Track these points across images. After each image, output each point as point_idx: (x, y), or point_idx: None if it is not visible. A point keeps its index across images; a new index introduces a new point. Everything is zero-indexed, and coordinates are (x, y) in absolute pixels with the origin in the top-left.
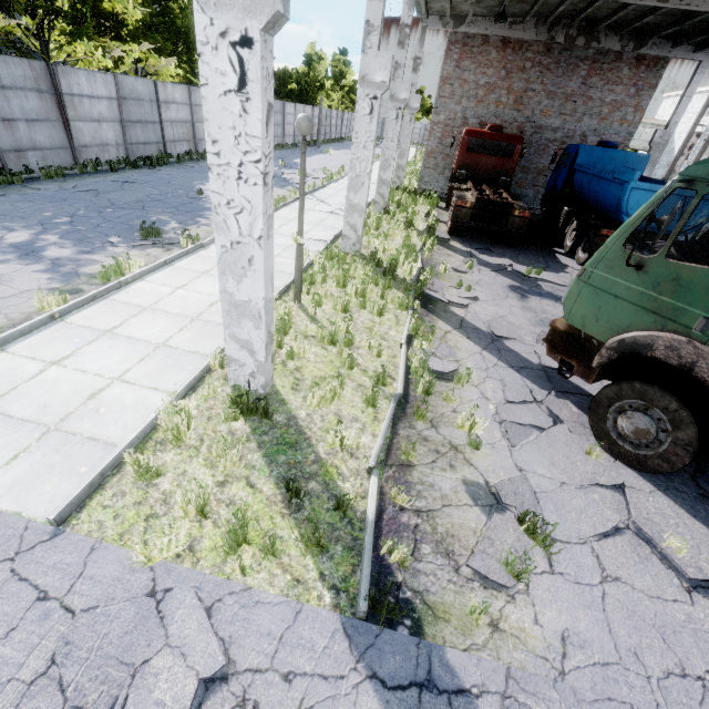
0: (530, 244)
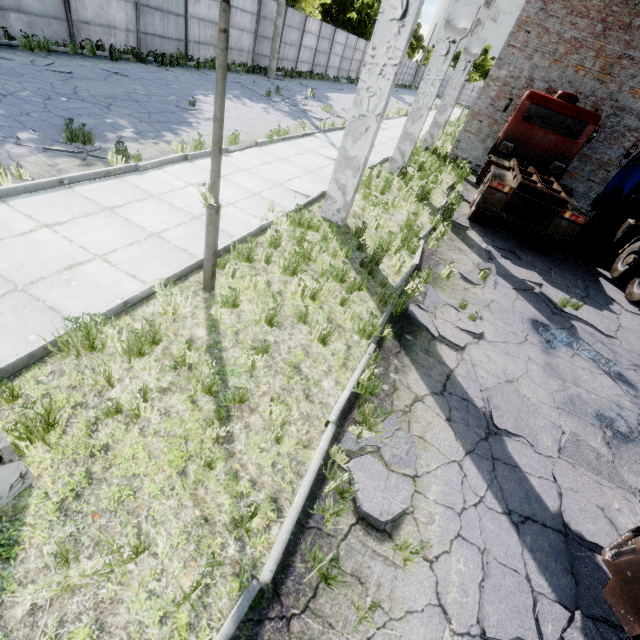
0: (568, 255)
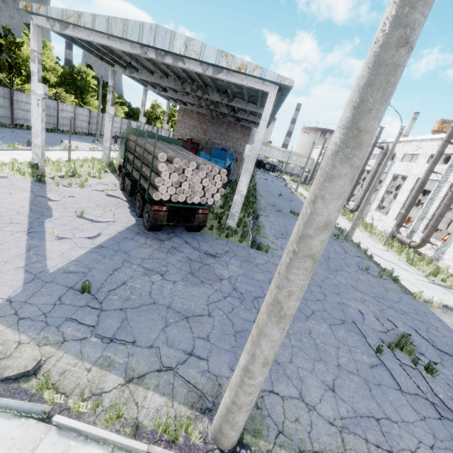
0: None
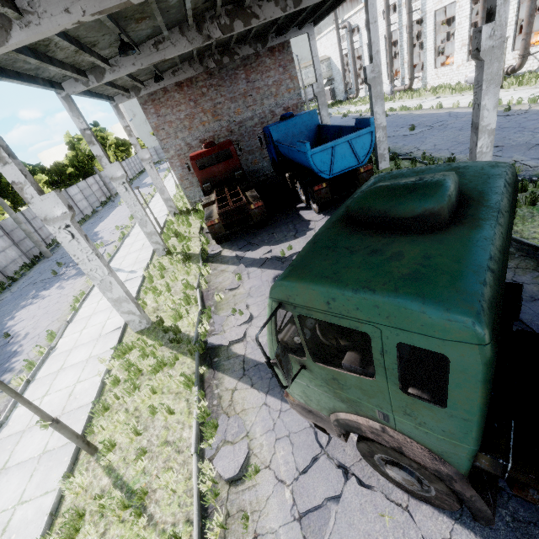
0: (279, 213)
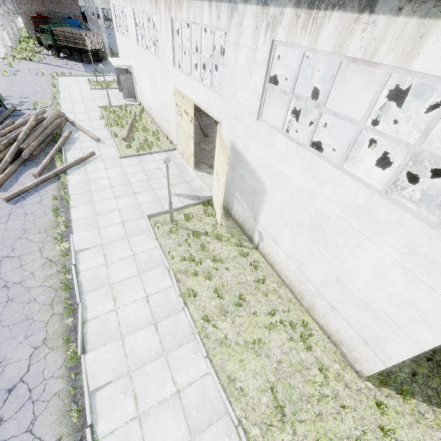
0: None
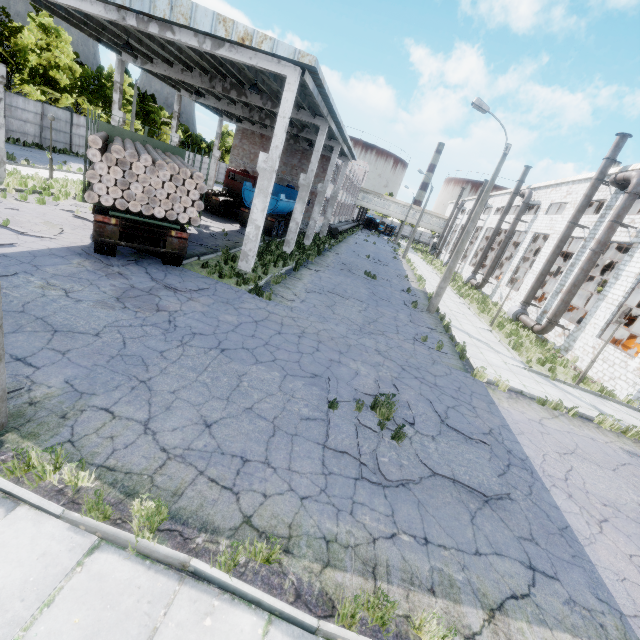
0: (234, 220)
